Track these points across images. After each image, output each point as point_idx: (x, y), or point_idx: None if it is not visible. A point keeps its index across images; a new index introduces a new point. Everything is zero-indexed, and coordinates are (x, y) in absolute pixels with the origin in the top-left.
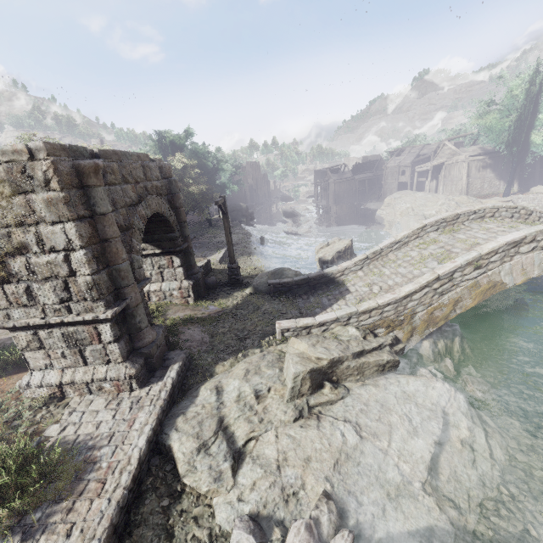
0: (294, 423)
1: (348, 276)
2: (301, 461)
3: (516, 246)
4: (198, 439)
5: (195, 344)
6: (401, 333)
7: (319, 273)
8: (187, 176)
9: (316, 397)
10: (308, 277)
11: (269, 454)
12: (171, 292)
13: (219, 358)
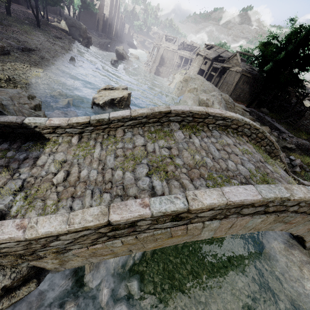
0: None
1: (61, 136)
2: None
3: (240, 207)
4: None
5: None
6: (43, 265)
7: (13, 120)
8: None
9: None
10: None
11: None
12: None
13: None
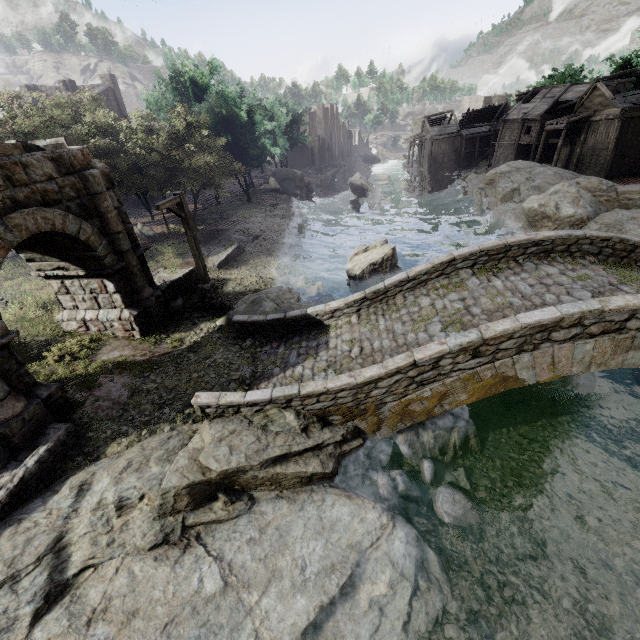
0: (150, 552)
1: (339, 319)
2: (123, 616)
3: (544, 330)
4: (8, 568)
5: (104, 405)
6: (364, 424)
7: (299, 313)
8: (190, 140)
9: (199, 514)
10: (285, 316)
11: (91, 597)
12: (111, 322)
13: (121, 431)
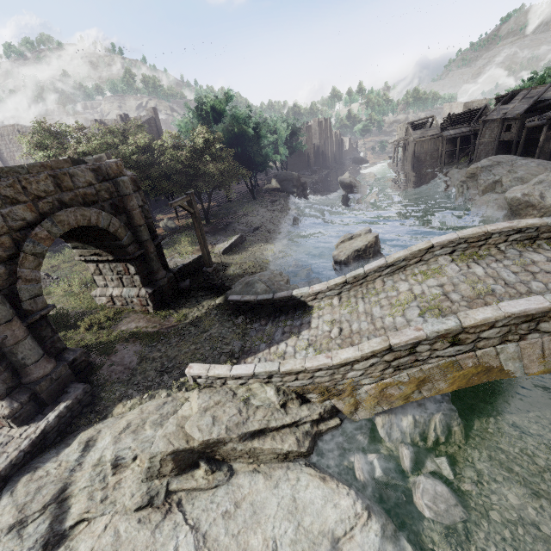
0: (136, 513)
1: (322, 301)
2: None
3: (531, 320)
4: (19, 513)
5: (117, 369)
6: (341, 404)
7: (285, 294)
8: (206, 152)
9: (182, 480)
10: (273, 296)
11: None
12: (131, 299)
13: (127, 394)
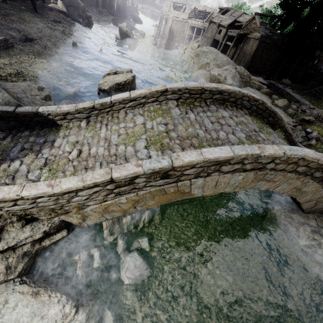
0: None
1: (71, 121)
2: None
3: (218, 164)
4: None
5: None
6: (70, 219)
7: (29, 110)
8: None
9: None
10: (15, 110)
11: None
12: None
13: None
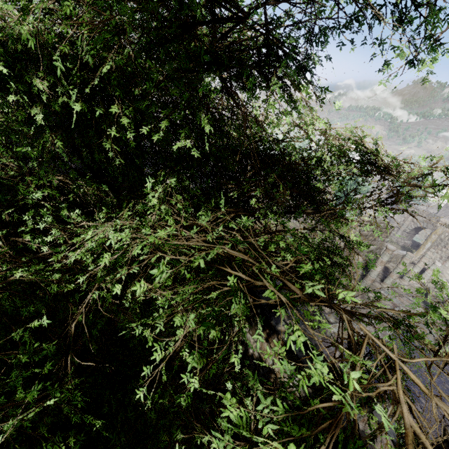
0: None
1: None
2: None
3: None
4: None
5: None
6: None
7: None
8: None
9: None
10: None
11: None
12: (408, 244)
13: None
